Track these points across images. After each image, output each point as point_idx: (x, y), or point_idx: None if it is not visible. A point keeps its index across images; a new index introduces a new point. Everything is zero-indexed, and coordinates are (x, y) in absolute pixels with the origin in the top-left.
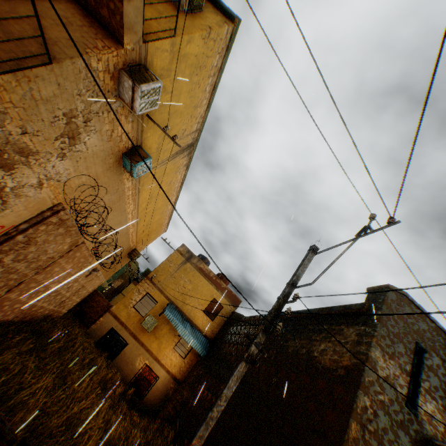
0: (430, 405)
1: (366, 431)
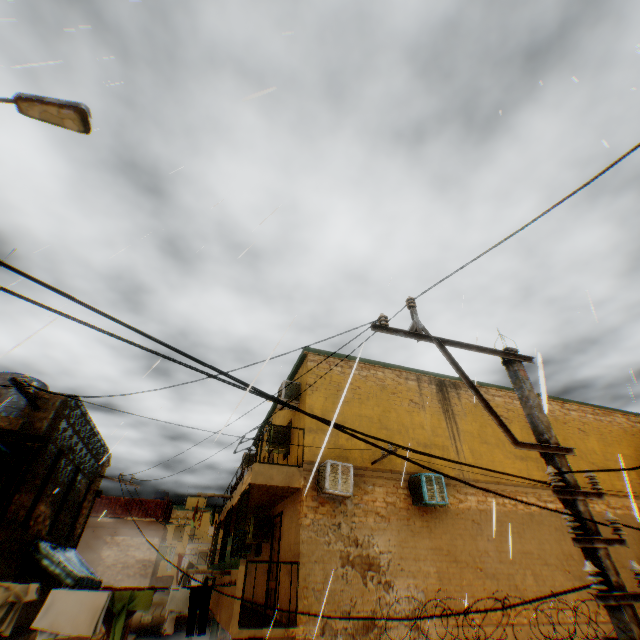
0: None
1: None
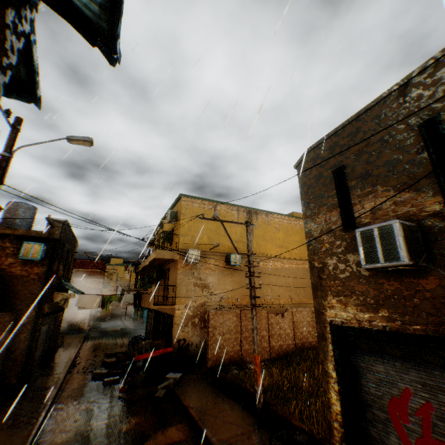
0: (369, 203)
1: (323, 282)
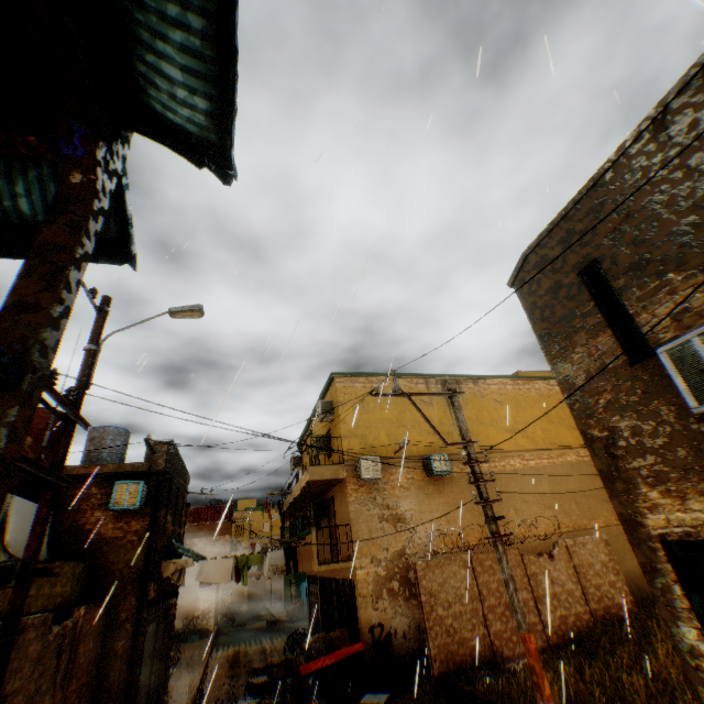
0: (663, 305)
1: (619, 463)
